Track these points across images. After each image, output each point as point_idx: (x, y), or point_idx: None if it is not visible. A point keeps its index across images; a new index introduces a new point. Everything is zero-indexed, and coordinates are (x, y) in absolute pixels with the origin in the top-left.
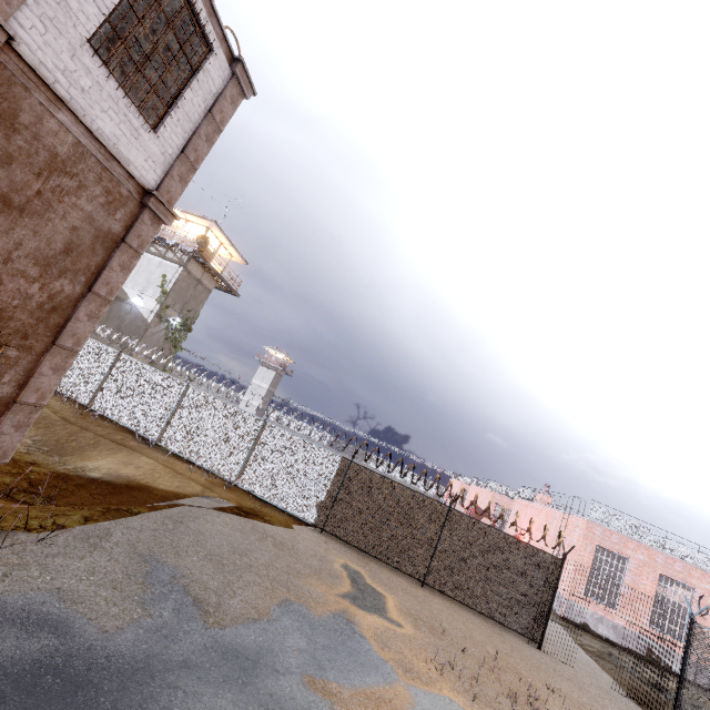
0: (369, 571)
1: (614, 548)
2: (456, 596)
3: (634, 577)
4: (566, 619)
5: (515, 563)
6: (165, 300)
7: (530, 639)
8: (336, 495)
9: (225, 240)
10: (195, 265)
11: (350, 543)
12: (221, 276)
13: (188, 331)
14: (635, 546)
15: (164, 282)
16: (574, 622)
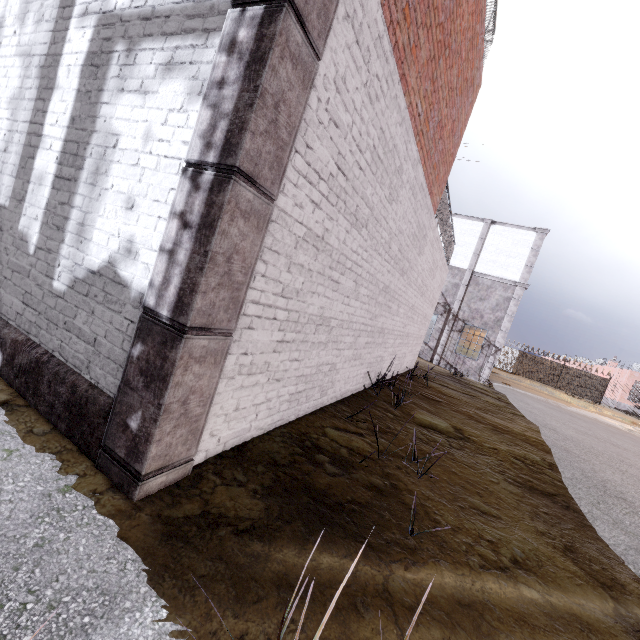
0: (537, 383)
1: None
2: (568, 391)
3: None
4: (617, 409)
5: (590, 381)
6: None
7: (596, 402)
8: (519, 363)
9: None
10: None
11: (526, 377)
12: None
13: None
14: None
15: None
16: (621, 410)
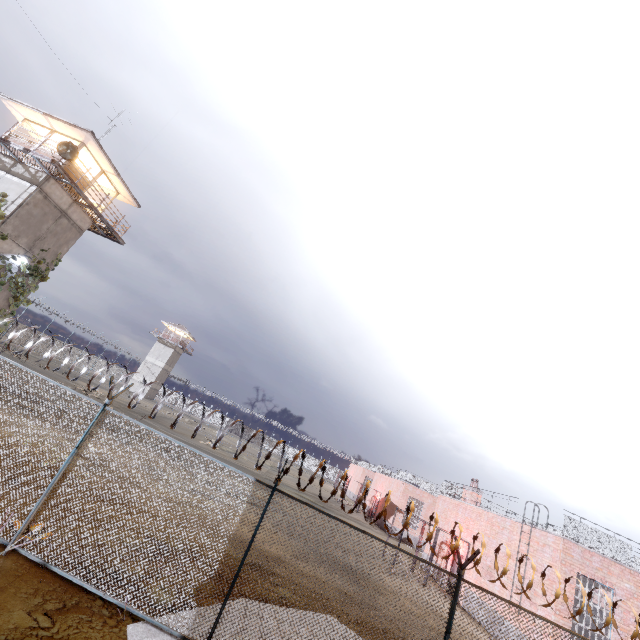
0: None
1: (596, 576)
2: None
3: (623, 615)
4: None
5: None
6: (0, 226)
7: None
8: (240, 564)
9: (108, 165)
10: (58, 189)
11: None
12: (97, 210)
13: (40, 278)
14: (619, 571)
15: (3, 202)
16: None
